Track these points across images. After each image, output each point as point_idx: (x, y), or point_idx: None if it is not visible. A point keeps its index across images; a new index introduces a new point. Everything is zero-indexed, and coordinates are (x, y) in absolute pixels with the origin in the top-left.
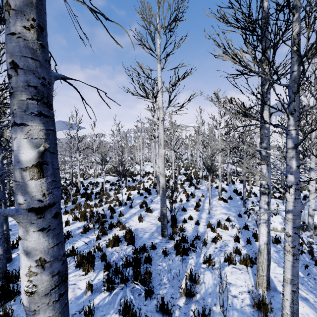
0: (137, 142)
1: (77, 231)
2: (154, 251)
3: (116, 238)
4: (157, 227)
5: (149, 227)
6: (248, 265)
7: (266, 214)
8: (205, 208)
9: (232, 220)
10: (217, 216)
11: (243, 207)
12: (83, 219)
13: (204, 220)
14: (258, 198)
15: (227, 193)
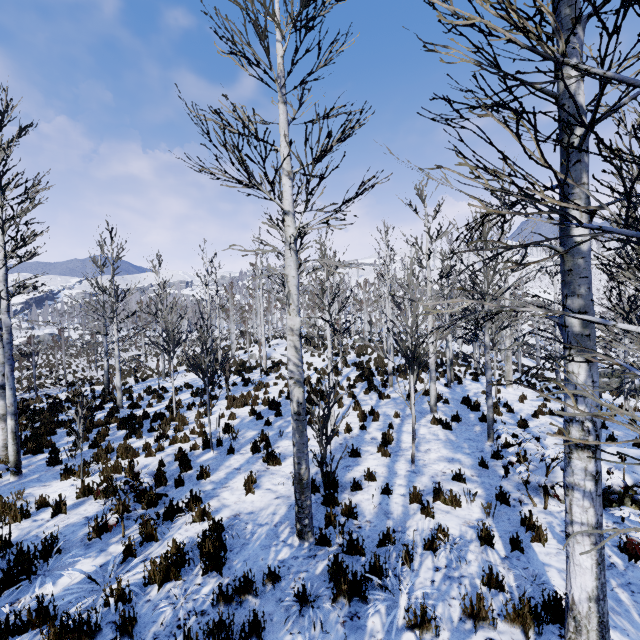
0: (257, 298)
1: (79, 530)
2: (275, 593)
3: (172, 559)
4: (289, 505)
5: (270, 508)
6: (530, 631)
7: (590, 509)
8: (404, 446)
9: (467, 478)
10: (432, 468)
11: (489, 440)
12: (105, 491)
13: (403, 479)
14: (516, 415)
15: (448, 407)
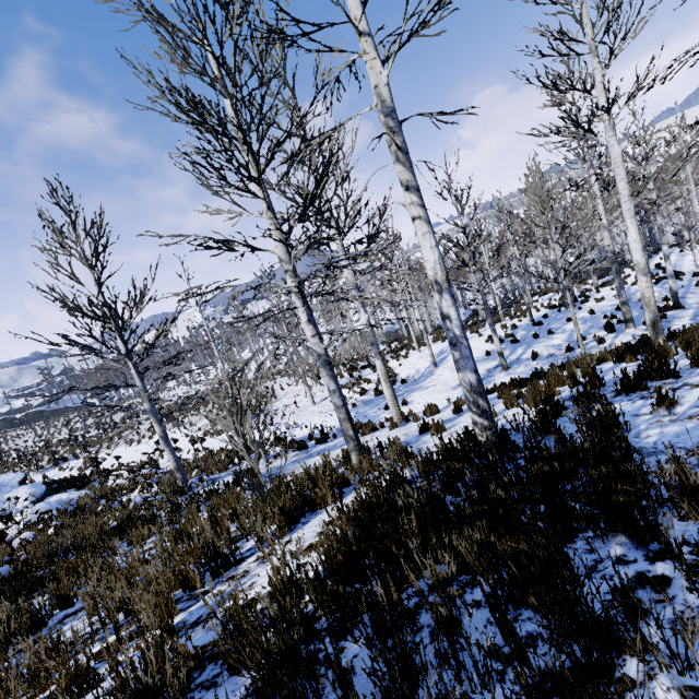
0: None
1: None
2: None
3: None
4: None
5: None
6: None
7: None
8: None
9: None
10: None
11: None
12: None
13: None
14: None
15: None
